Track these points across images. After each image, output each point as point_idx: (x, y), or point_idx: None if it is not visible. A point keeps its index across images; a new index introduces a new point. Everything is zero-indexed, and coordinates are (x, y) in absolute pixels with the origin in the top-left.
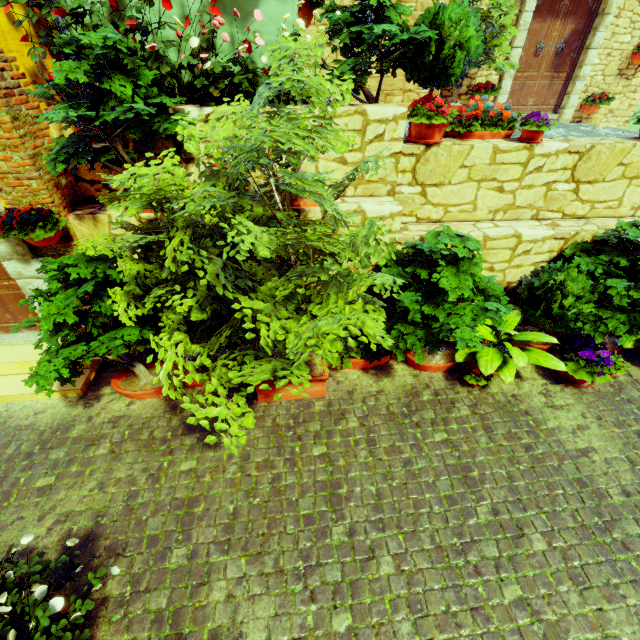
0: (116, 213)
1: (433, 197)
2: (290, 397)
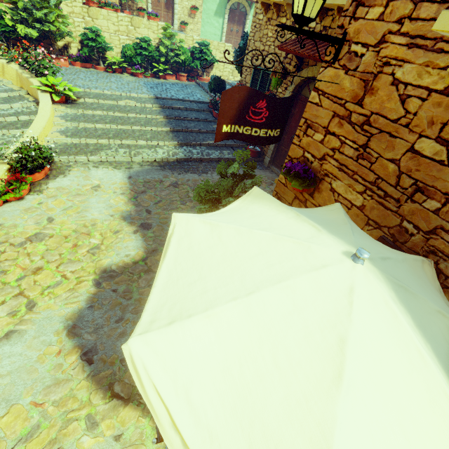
0: (3, 3)
1: (96, 23)
2: (58, 65)
